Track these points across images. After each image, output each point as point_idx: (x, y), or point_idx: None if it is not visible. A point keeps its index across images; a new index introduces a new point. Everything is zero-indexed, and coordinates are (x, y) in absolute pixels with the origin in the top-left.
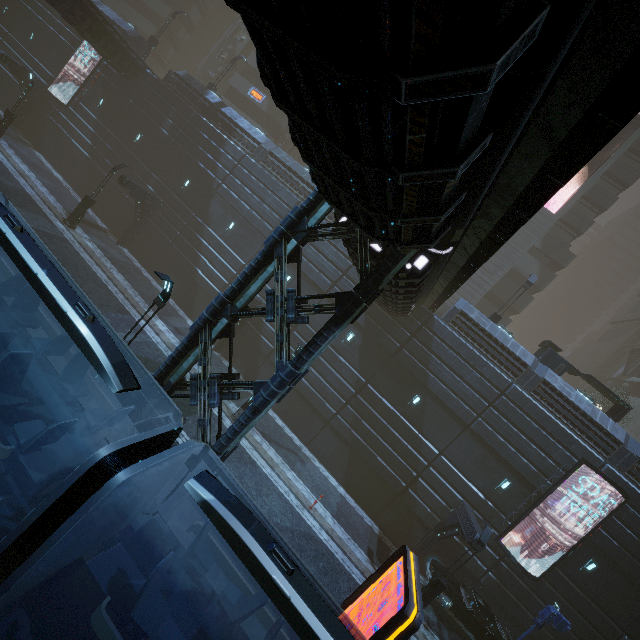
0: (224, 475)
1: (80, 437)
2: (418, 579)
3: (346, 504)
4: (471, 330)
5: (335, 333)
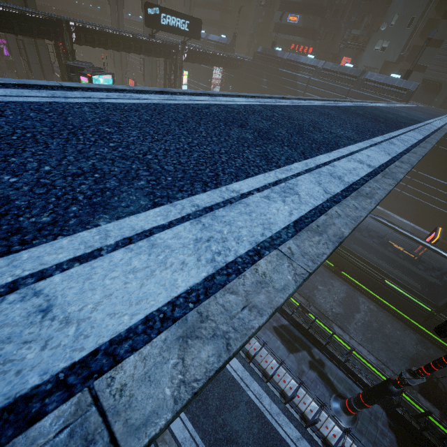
0: None
1: None
2: (441, 232)
3: (416, 230)
4: None
5: None
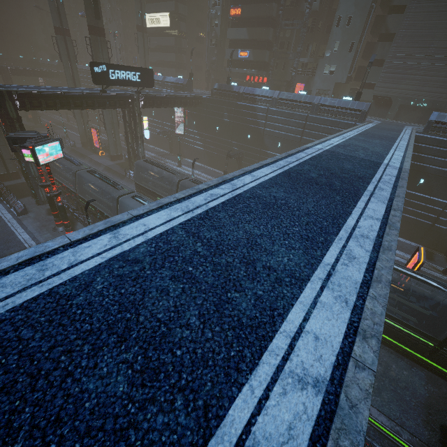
0: None
1: None
2: (424, 253)
3: (399, 242)
4: (446, 129)
5: None
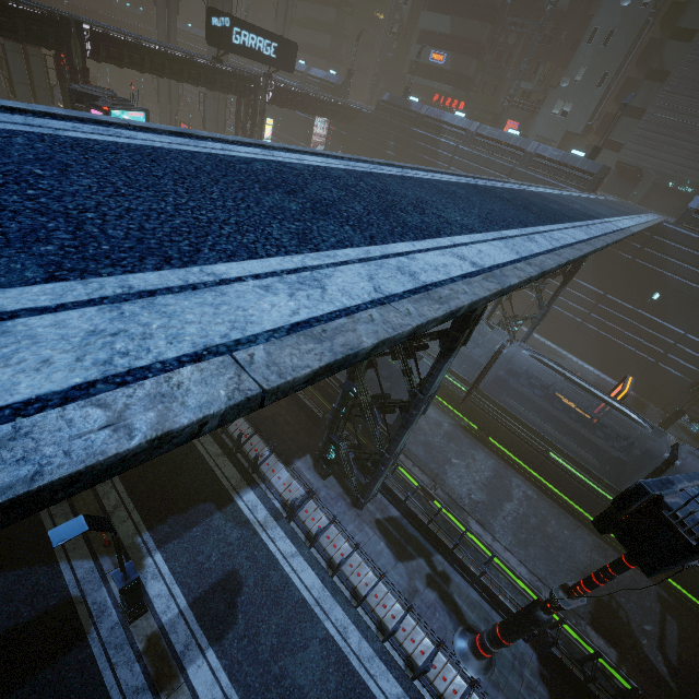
0: (514, 367)
1: (475, 348)
2: (632, 384)
3: (602, 380)
4: None
5: (565, 288)
